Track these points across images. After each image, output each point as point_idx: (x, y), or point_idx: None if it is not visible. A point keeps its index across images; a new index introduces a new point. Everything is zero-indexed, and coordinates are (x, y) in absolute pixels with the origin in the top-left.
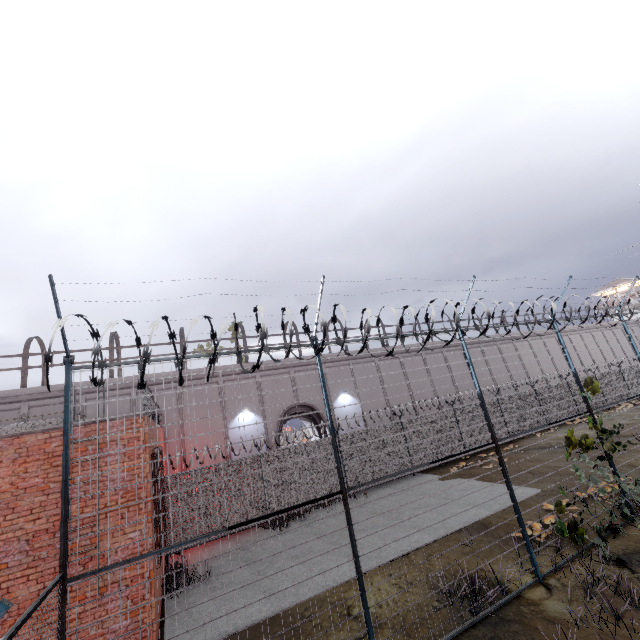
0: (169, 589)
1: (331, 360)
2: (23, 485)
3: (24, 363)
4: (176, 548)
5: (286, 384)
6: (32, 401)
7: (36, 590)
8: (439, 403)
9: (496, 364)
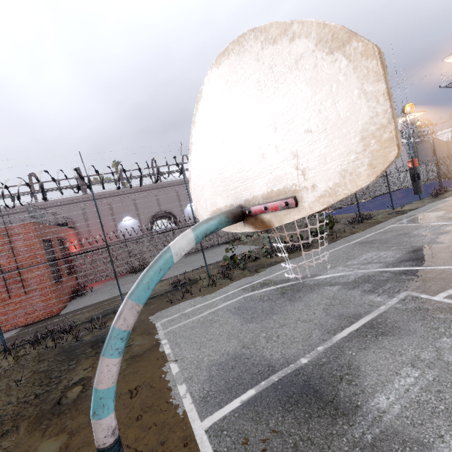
0: (74, 297)
1: (181, 183)
2: None
3: None
4: (84, 284)
5: (152, 200)
6: None
7: None
8: None
9: None
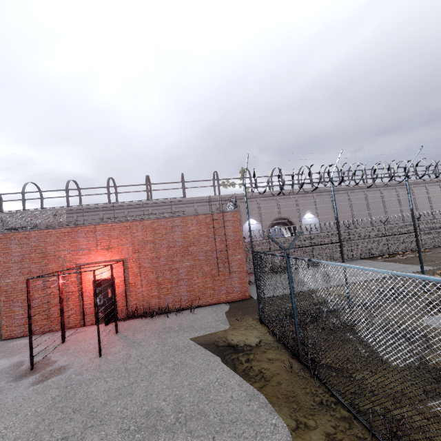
0: None
1: (302, 193)
2: (200, 233)
3: (147, 188)
4: None
5: (274, 206)
6: (153, 207)
7: (210, 269)
8: (375, 221)
9: (421, 200)
